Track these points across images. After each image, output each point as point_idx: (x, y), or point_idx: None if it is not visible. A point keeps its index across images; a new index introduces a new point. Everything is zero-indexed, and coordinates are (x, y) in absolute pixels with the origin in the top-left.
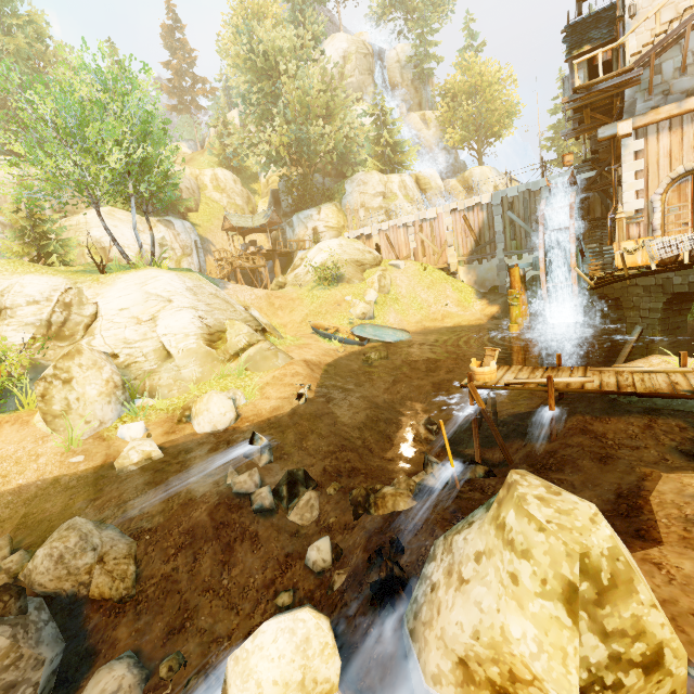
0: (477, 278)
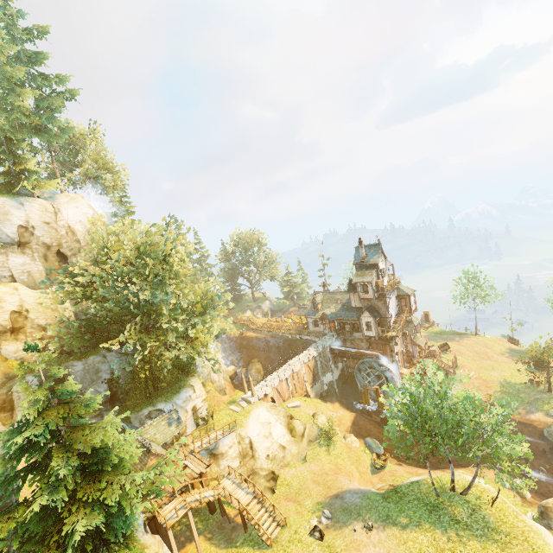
0: (315, 392)
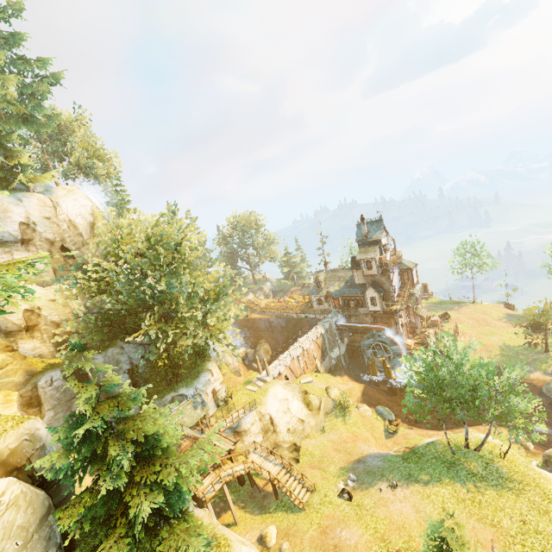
0: (325, 367)
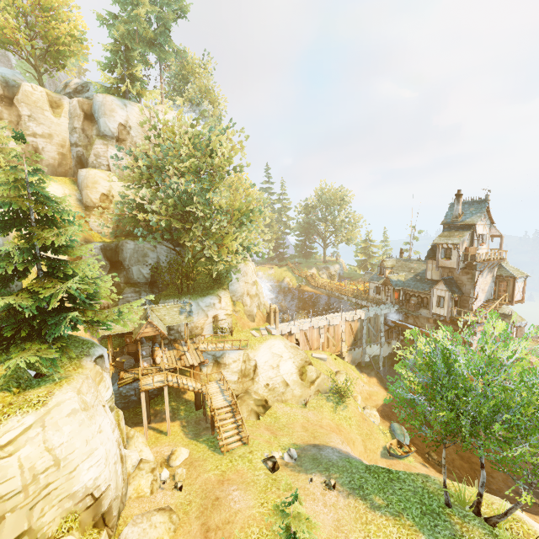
0: (352, 358)
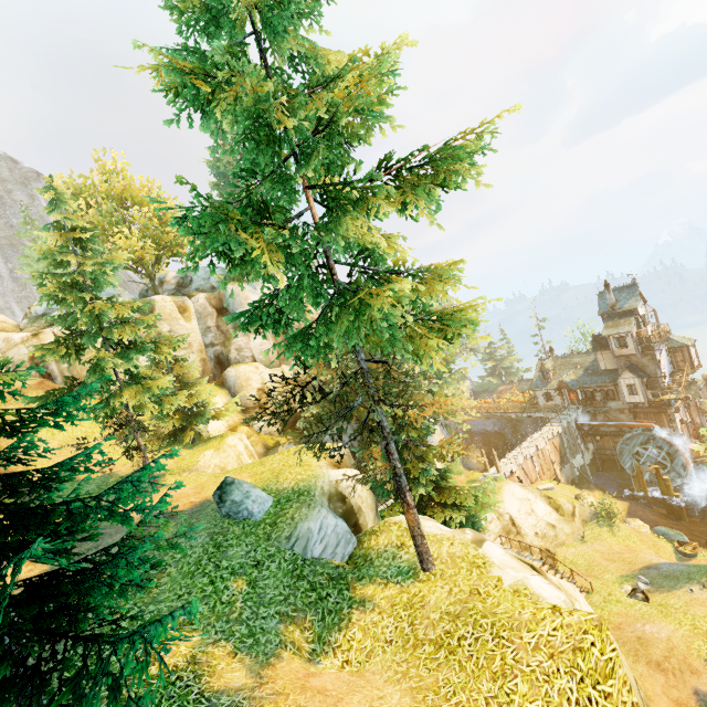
0: (565, 477)
